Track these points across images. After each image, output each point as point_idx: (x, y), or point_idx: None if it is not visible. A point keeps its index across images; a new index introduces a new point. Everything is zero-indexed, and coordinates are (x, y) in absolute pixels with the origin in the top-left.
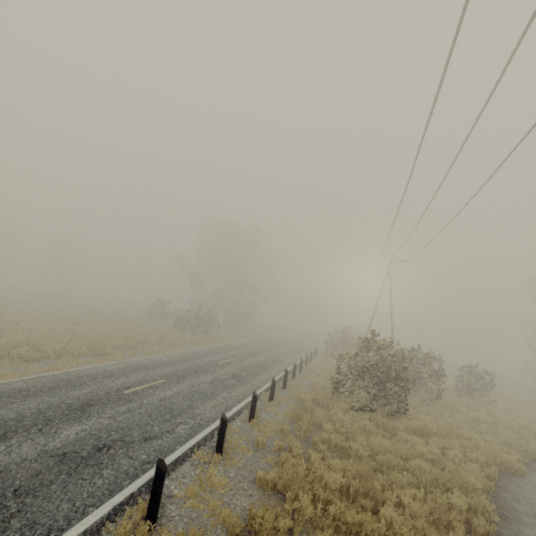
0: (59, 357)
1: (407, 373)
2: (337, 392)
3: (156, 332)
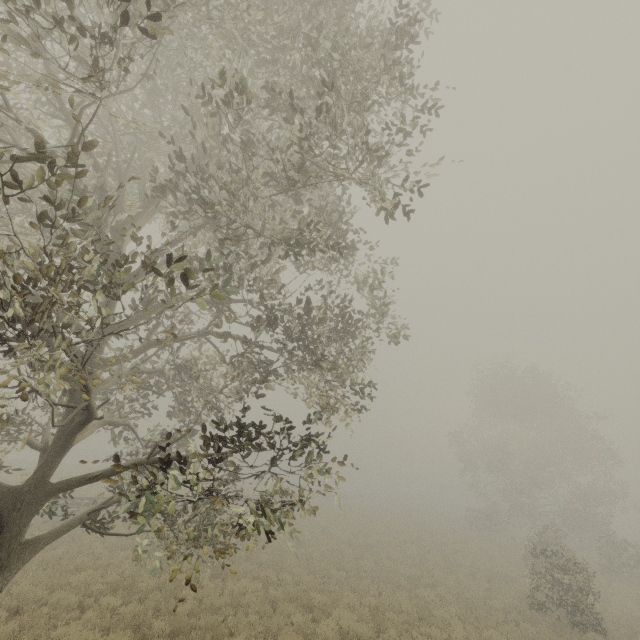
0: None
1: None
2: None
3: None
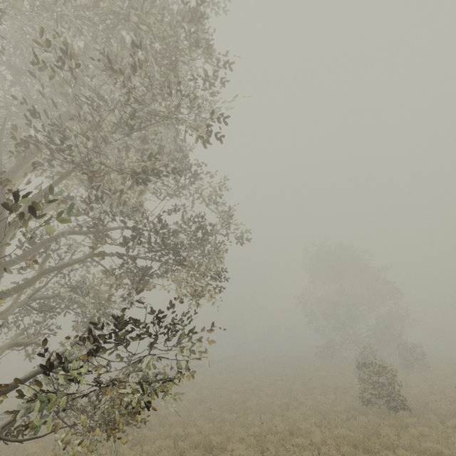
0: None
1: None
2: None
3: None
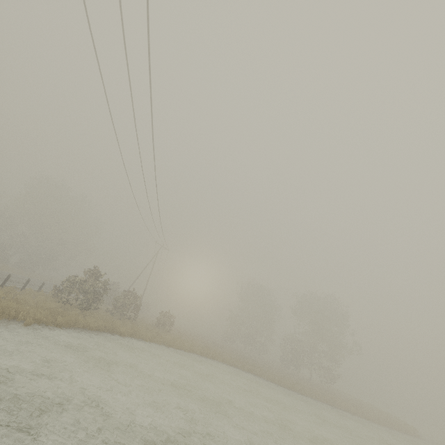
0: None
1: (106, 293)
2: (56, 296)
3: None
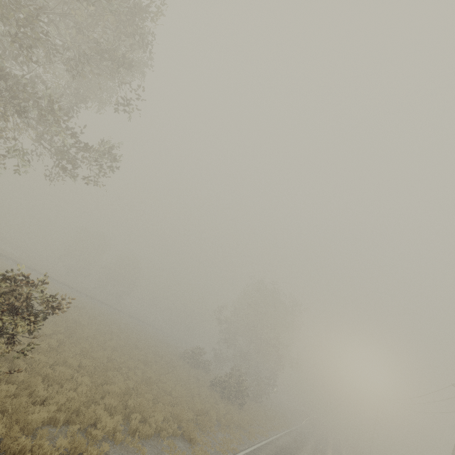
0: (159, 435)
1: None
2: None
3: (203, 395)
